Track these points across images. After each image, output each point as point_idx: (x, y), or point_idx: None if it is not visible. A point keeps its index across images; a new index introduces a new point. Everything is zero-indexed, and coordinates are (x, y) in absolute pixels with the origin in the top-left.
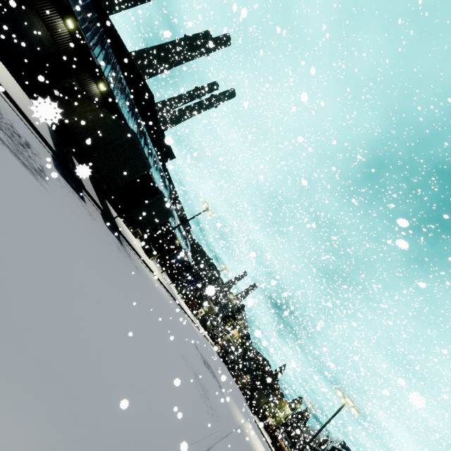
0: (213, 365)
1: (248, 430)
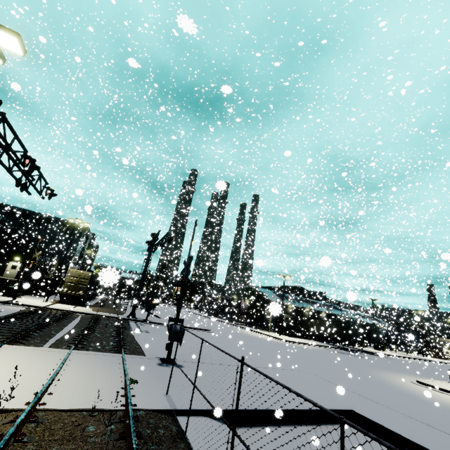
0: None
1: None
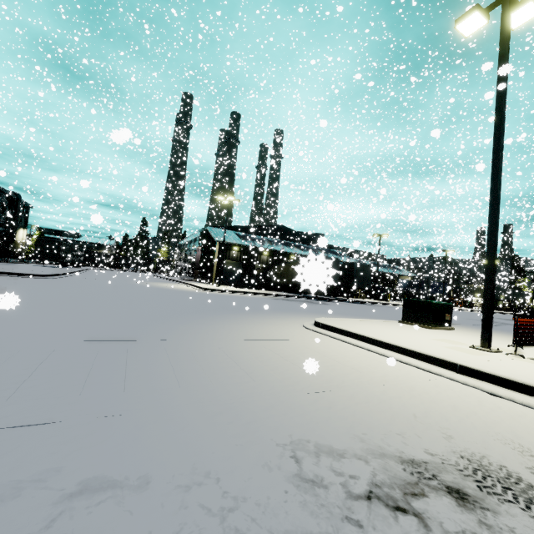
0: None
1: None
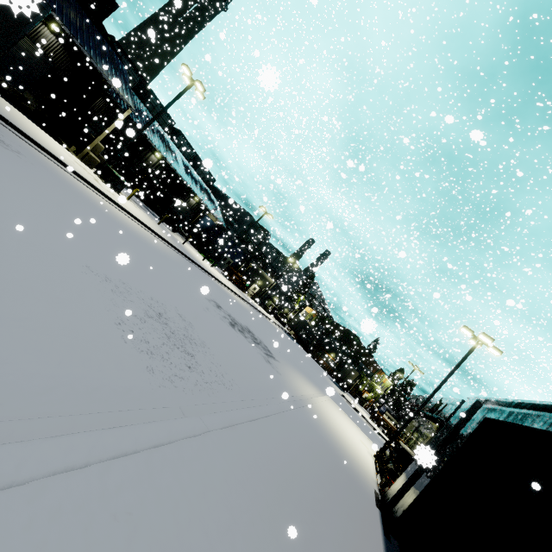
0: (266, 336)
1: (322, 405)
